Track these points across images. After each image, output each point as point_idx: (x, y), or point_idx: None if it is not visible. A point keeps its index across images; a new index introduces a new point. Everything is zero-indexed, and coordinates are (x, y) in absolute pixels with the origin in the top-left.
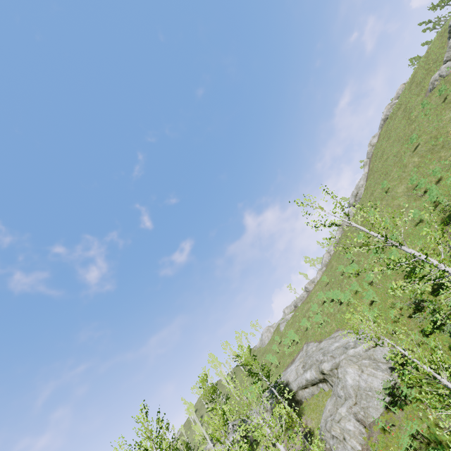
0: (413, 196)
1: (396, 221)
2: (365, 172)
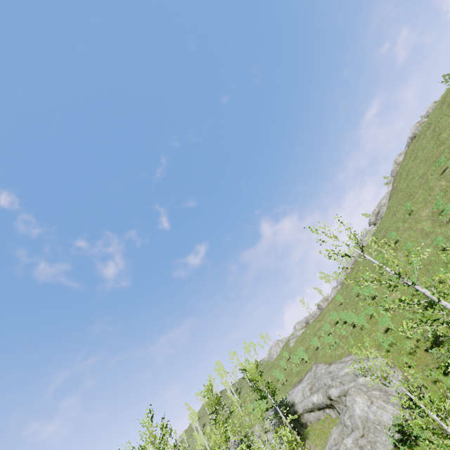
0: (438, 222)
1: (410, 260)
2: (388, 190)
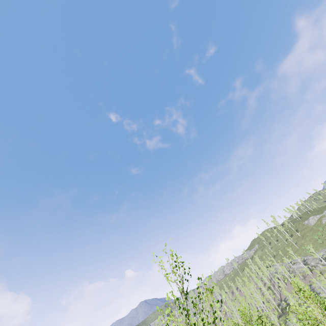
0: None
1: None
2: None
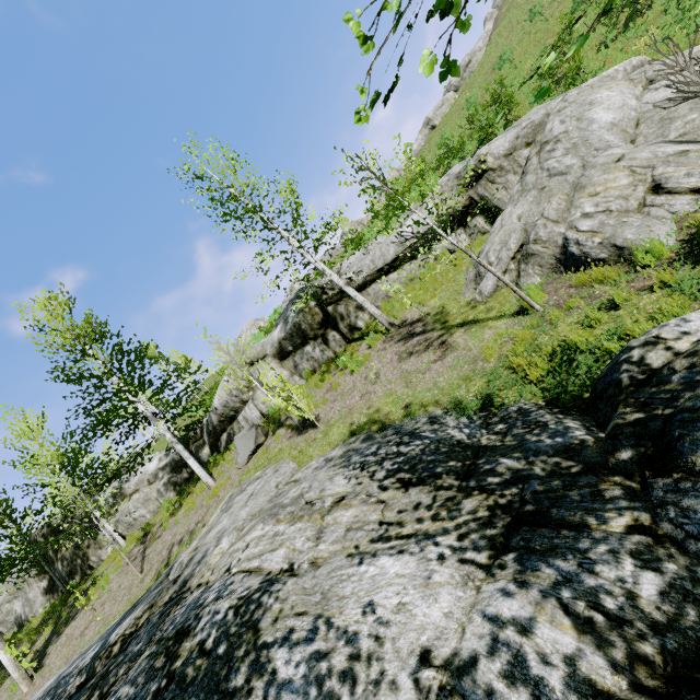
0: None
1: None
2: (488, 28)
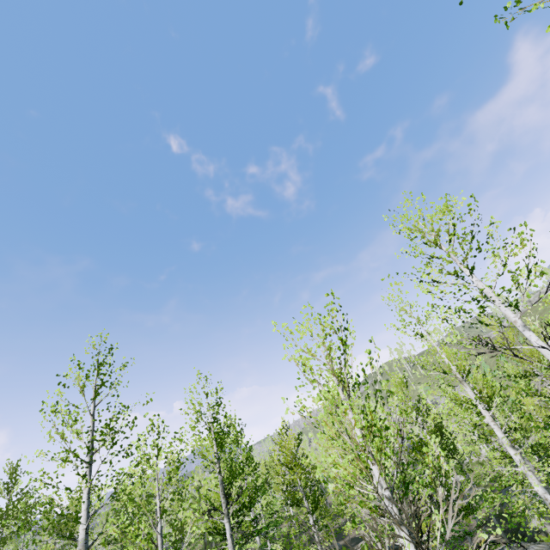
0: None
1: None
2: None
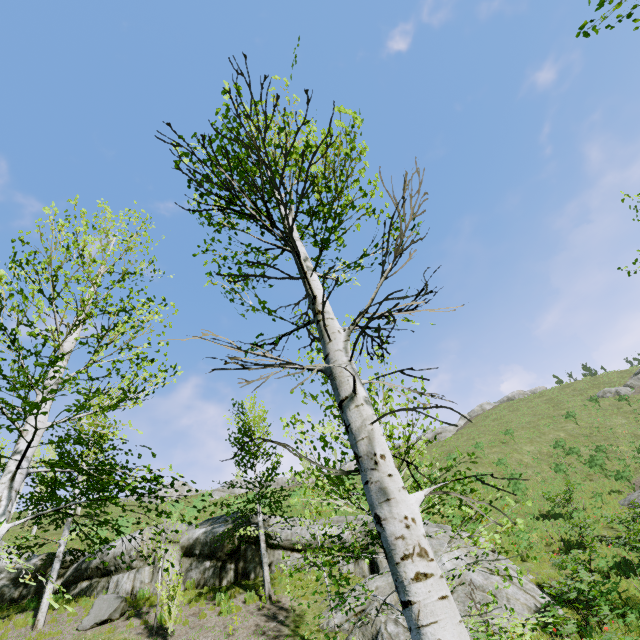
0: (546, 461)
1: None
2: (460, 423)
